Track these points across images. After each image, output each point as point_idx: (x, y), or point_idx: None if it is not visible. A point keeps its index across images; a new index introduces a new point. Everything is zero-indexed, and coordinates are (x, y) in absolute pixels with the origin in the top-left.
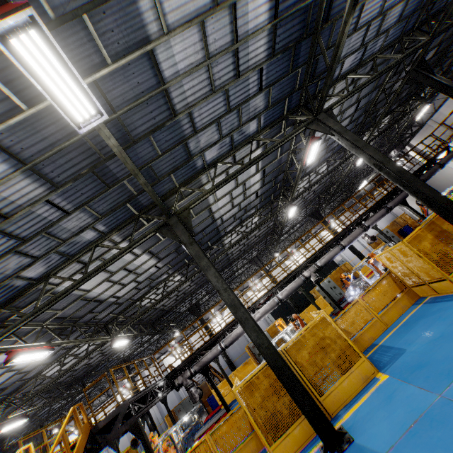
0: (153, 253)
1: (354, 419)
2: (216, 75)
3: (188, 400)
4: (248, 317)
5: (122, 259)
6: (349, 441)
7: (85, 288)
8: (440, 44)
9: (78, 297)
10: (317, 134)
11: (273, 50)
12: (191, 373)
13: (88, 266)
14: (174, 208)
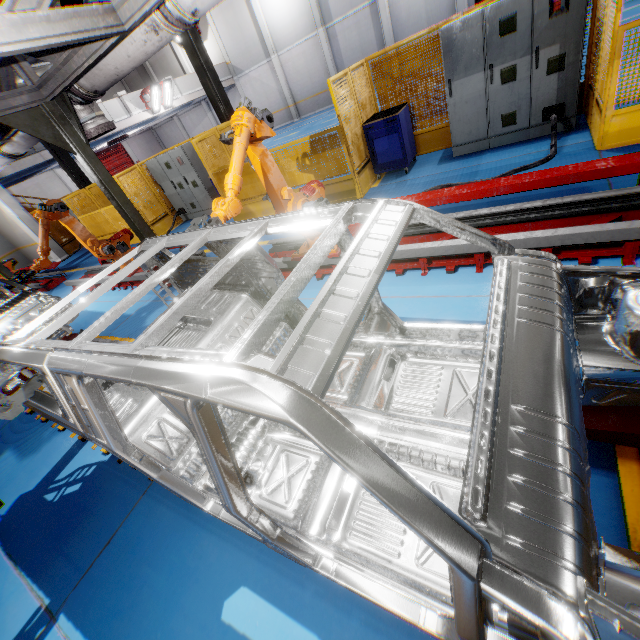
0: None
1: None
2: None
3: None
4: None
5: None
6: None
7: None
8: None
9: None
10: None
11: None
12: None
13: None
14: None
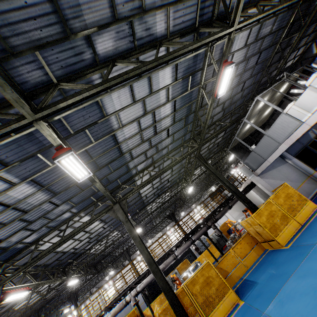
0: None
1: None
2: (2, 219)
3: None
4: None
5: None
6: None
7: None
8: (226, 129)
9: None
10: (143, 190)
11: (54, 193)
12: None
13: None
14: None
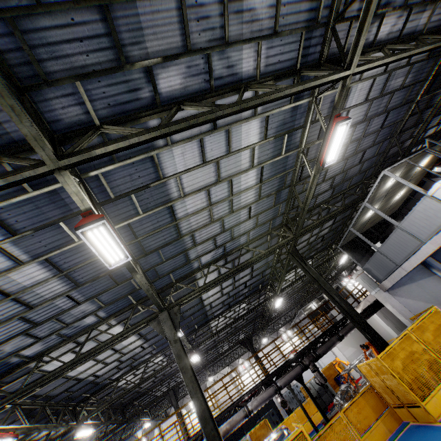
0: None
1: None
2: None
3: None
4: None
5: None
6: None
7: None
8: (336, 217)
9: None
10: (207, 295)
11: (75, 284)
12: None
13: None
14: None
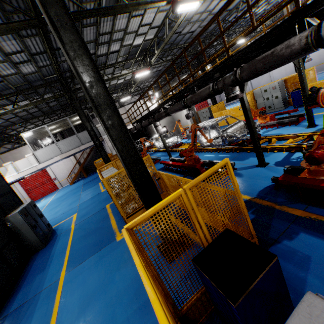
0: None
1: None
2: None
3: None
4: None
5: None
6: None
7: None
8: (160, 70)
9: None
10: (216, 0)
11: None
12: None
13: None
14: None
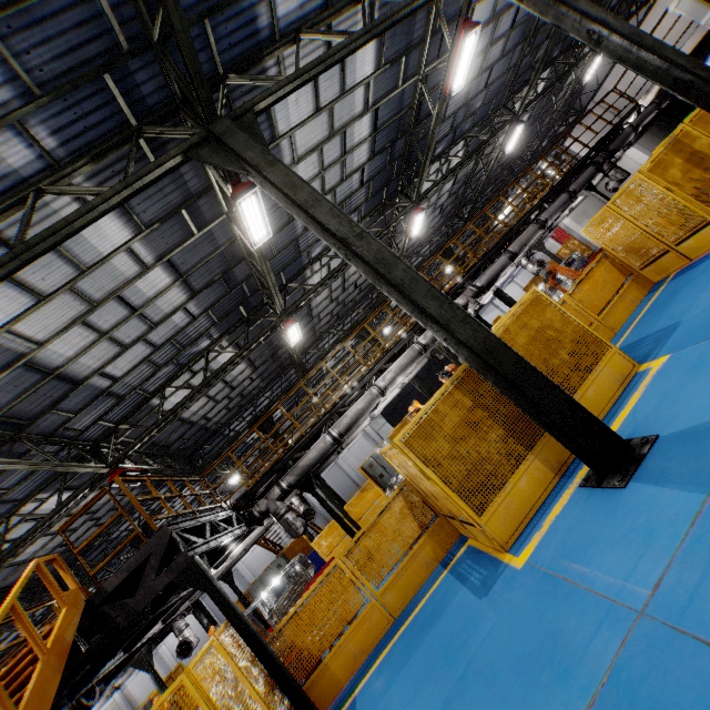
0: (179, 270)
1: (635, 422)
2: None
3: (271, 571)
4: (415, 276)
5: (110, 267)
6: (649, 441)
7: (32, 335)
8: None
9: (16, 359)
10: None
11: None
12: (282, 489)
13: (26, 232)
14: (219, 112)
